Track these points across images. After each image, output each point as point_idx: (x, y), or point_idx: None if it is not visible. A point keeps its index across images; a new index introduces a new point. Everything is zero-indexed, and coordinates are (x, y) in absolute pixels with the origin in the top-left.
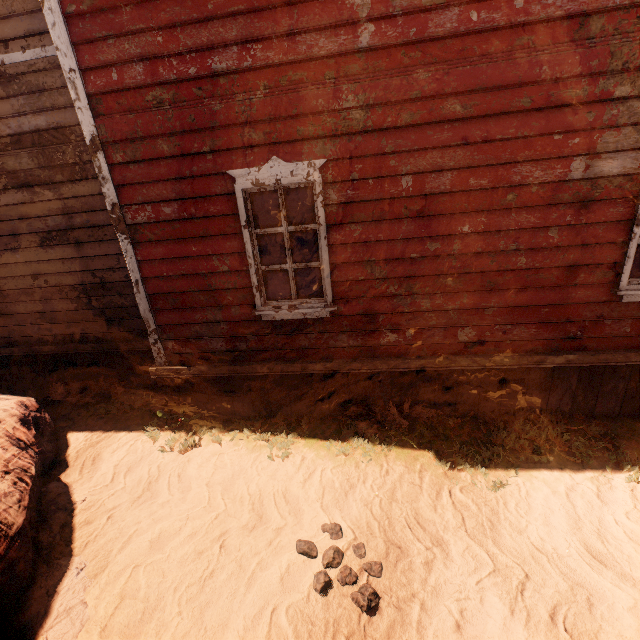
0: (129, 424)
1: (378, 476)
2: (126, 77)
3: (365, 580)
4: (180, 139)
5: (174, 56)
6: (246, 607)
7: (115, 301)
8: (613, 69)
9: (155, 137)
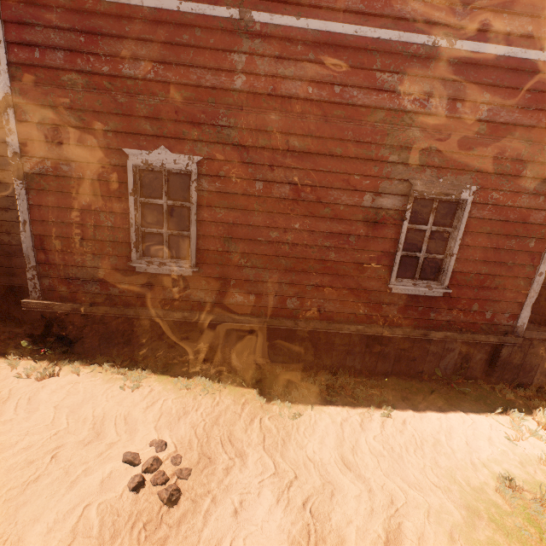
0: None
1: (209, 406)
2: (47, 58)
3: (174, 481)
4: (87, 115)
5: (92, 54)
6: (62, 504)
7: (2, 238)
8: (389, 144)
9: (65, 109)
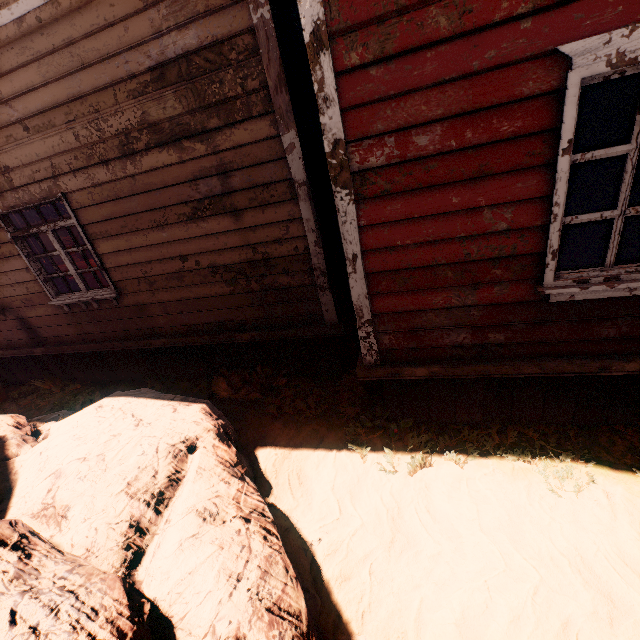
0: (314, 427)
1: None
2: None
3: None
4: None
5: None
6: None
7: (279, 281)
8: None
9: (425, 4)
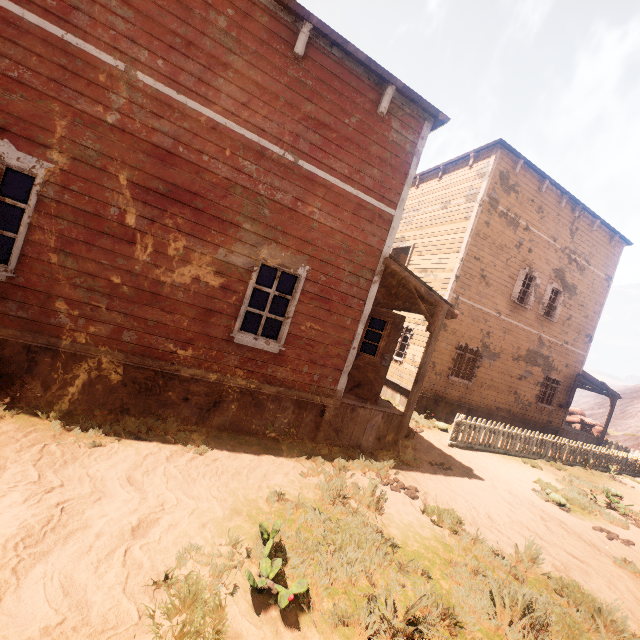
0: None
1: None
2: None
3: None
4: None
5: None
6: None
7: None
8: (244, 214)
9: None
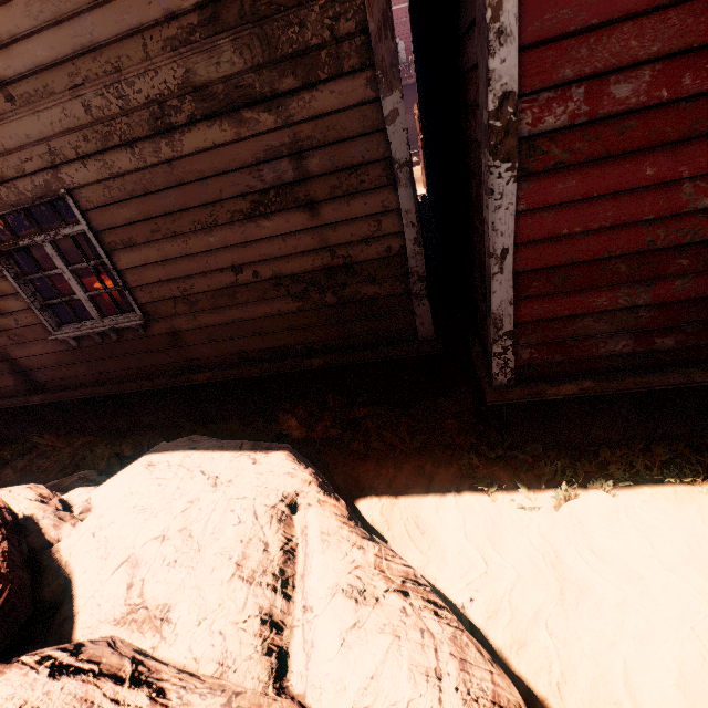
0: (416, 464)
1: None
2: None
3: None
4: None
5: None
6: None
7: (363, 291)
8: None
9: None
